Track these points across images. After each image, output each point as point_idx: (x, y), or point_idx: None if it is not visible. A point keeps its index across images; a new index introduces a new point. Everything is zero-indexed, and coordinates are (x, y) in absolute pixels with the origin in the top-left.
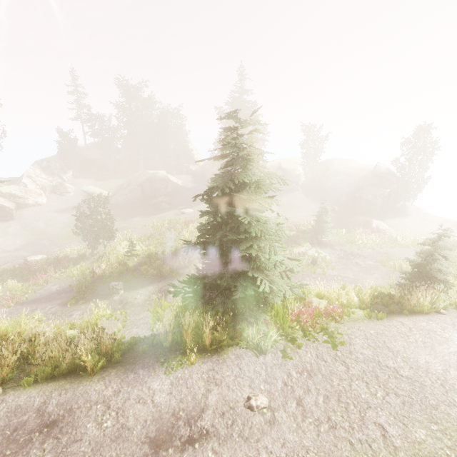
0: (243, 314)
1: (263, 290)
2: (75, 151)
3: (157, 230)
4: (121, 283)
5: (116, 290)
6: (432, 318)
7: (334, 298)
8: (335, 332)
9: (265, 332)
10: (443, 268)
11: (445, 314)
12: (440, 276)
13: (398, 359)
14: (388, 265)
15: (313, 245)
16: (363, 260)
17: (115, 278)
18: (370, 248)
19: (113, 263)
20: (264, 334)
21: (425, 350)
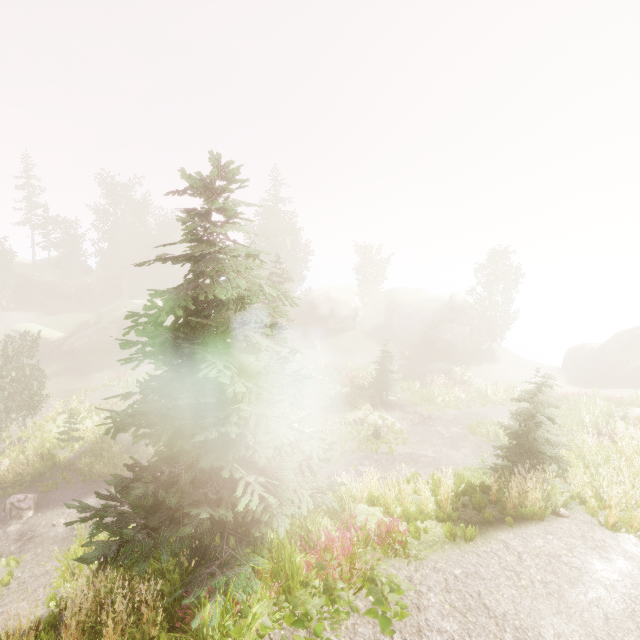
0: (212, 562)
1: (255, 505)
2: (10, 268)
3: (131, 392)
4: (31, 495)
5: (18, 511)
6: (550, 528)
7: (393, 505)
8: (385, 589)
9: (245, 607)
10: (551, 437)
11: (568, 517)
12: (550, 451)
13: (507, 636)
14: (479, 433)
15: (375, 407)
16: (446, 426)
17: (24, 485)
18: (455, 408)
19: (30, 455)
20: (241, 614)
21: (551, 604)
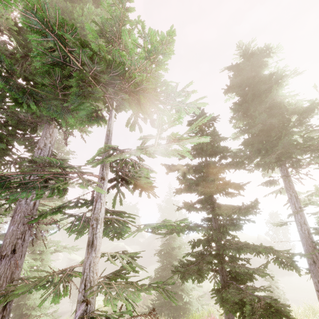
0: None
1: (187, 304)
2: None
3: None
4: None
5: None
6: None
7: None
8: None
9: None
10: (278, 294)
11: None
12: (280, 300)
13: None
14: None
15: None
16: None
17: None
18: None
19: None
20: None
21: None
